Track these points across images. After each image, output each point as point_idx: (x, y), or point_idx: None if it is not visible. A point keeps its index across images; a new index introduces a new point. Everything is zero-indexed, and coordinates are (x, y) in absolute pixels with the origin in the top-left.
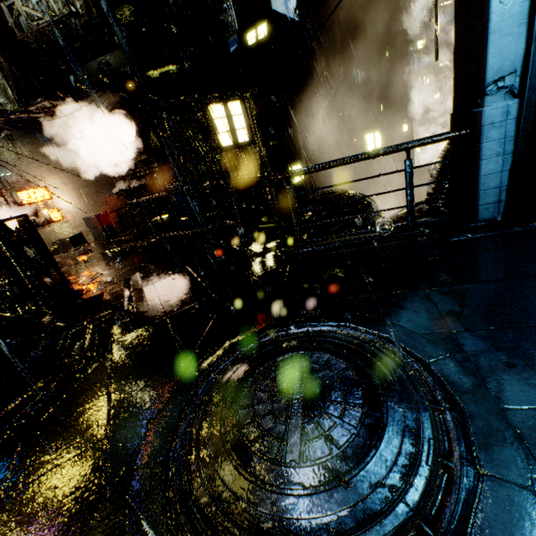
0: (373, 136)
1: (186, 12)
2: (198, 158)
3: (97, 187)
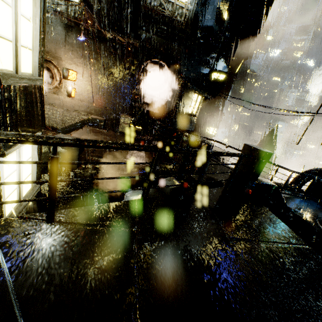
0: (213, 129)
1: (202, 47)
2: (182, 113)
3: (114, 93)
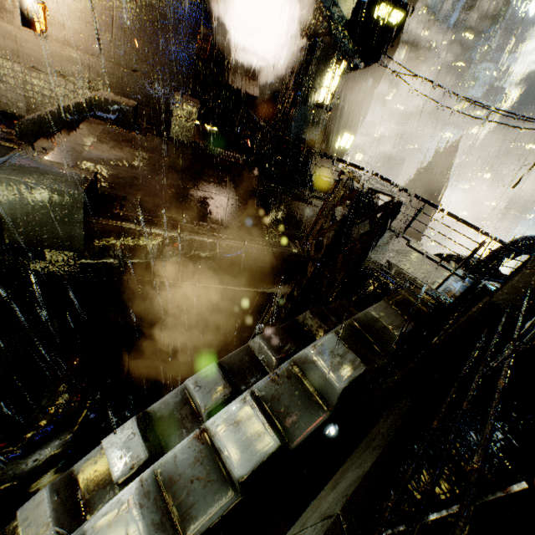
0: (349, 138)
1: None
2: (306, 102)
3: (152, 31)
